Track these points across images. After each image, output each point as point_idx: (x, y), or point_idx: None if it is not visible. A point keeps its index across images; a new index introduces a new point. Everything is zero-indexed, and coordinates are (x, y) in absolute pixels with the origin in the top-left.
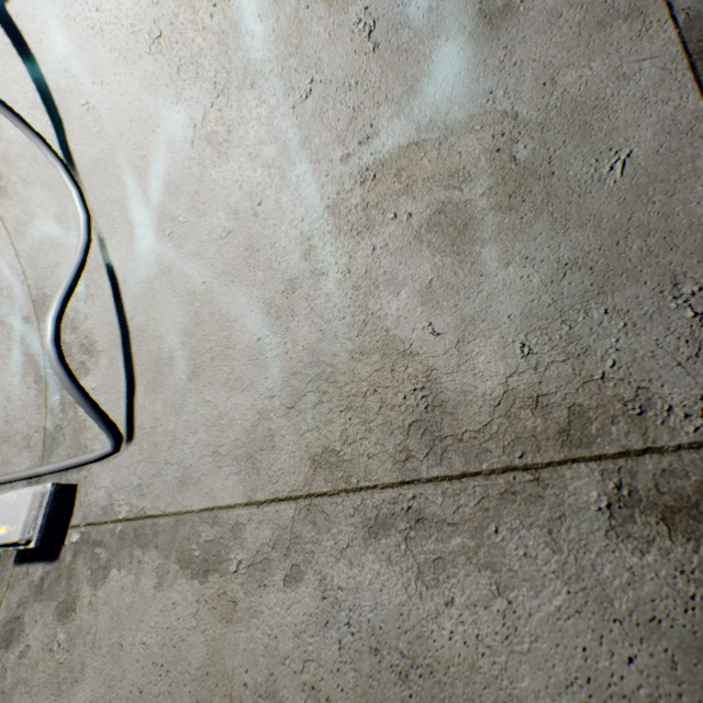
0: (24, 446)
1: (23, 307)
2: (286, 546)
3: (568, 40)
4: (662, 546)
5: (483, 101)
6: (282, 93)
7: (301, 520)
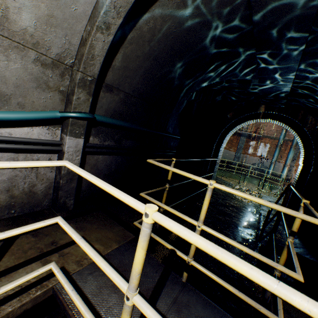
0: None
1: None
2: None
3: None
4: (39, 67)
5: None
6: None
7: None
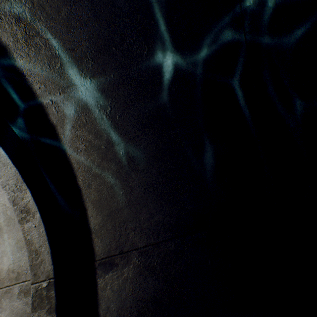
0: None
1: None
2: None
3: None
4: (23, 299)
5: None
6: None
7: None
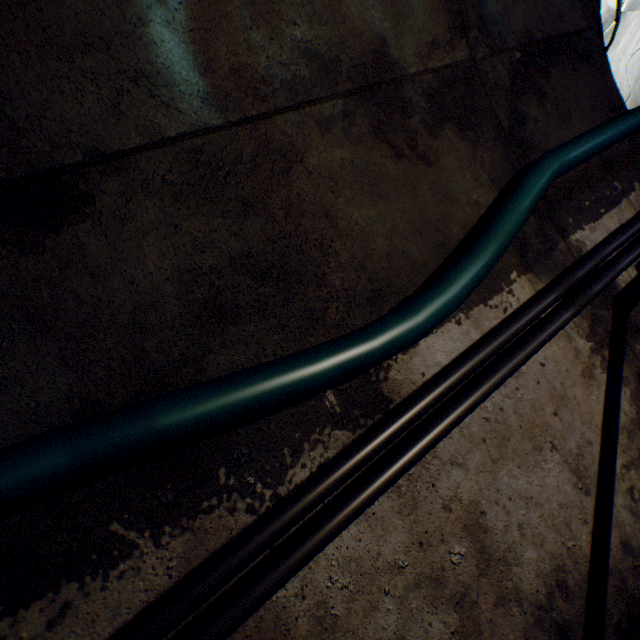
0: None
1: None
2: None
3: None
4: None
5: None
6: None
7: None
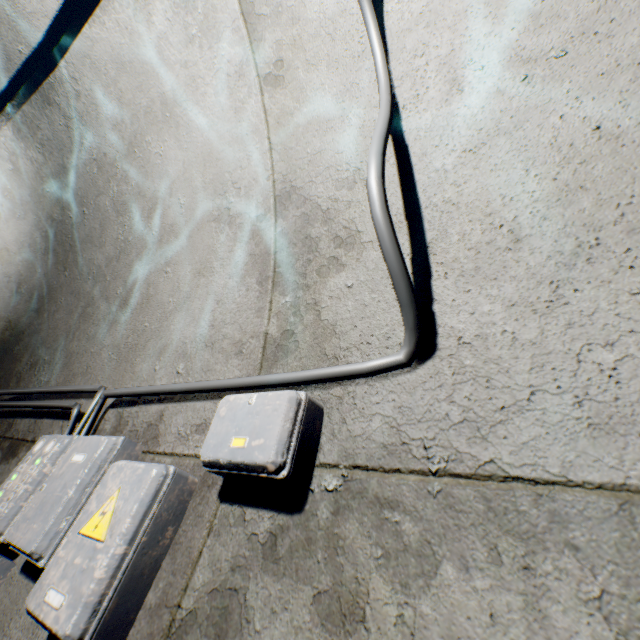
0: (232, 353)
1: (260, 204)
2: None
3: None
4: None
5: None
6: None
7: None
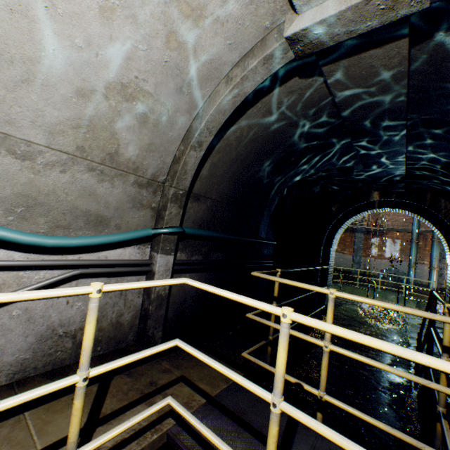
0: None
1: None
2: (62, 164)
3: (184, 109)
4: (136, 188)
5: (168, 103)
6: (138, 39)
7: (69, 160)
